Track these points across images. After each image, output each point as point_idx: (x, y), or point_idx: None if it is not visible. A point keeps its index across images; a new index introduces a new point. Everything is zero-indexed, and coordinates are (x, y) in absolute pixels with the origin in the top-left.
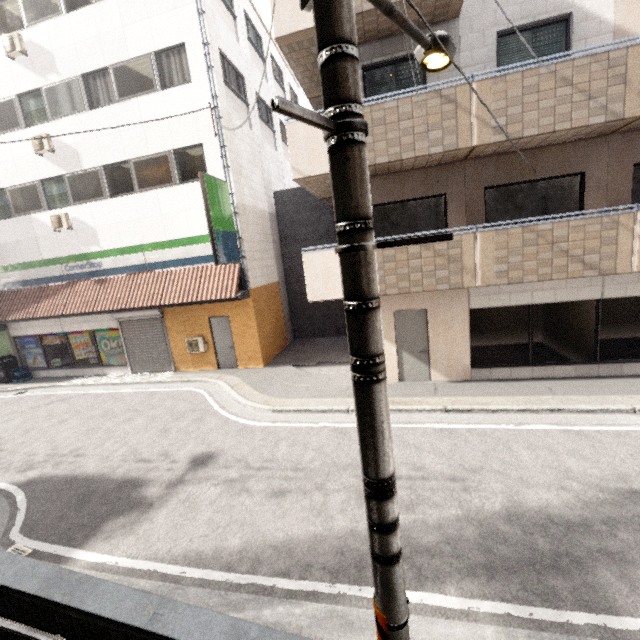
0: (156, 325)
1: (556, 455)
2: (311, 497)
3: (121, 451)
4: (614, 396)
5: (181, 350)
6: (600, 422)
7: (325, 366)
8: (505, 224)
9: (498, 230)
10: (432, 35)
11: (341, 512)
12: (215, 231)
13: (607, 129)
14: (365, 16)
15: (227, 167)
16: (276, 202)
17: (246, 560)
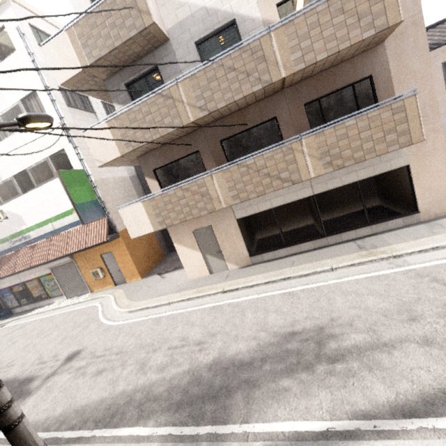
0: (72, 266)
1: (267, 313)
2: (115, 372)
3: (34, 358)
4: (327, 260)
5: (90, 278)
6: (308, 282)
7: (177, 270)
8: (241, 160)
9: (223, 170)
10: (17, 118)
11: (125, 379)
12: (77, 204)
13: (273, 89)
14: (106, 58)
15: (81, 160)
16: (135, 167)
17: (58, 422)
